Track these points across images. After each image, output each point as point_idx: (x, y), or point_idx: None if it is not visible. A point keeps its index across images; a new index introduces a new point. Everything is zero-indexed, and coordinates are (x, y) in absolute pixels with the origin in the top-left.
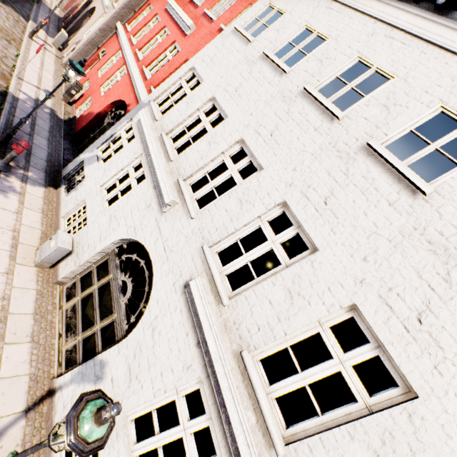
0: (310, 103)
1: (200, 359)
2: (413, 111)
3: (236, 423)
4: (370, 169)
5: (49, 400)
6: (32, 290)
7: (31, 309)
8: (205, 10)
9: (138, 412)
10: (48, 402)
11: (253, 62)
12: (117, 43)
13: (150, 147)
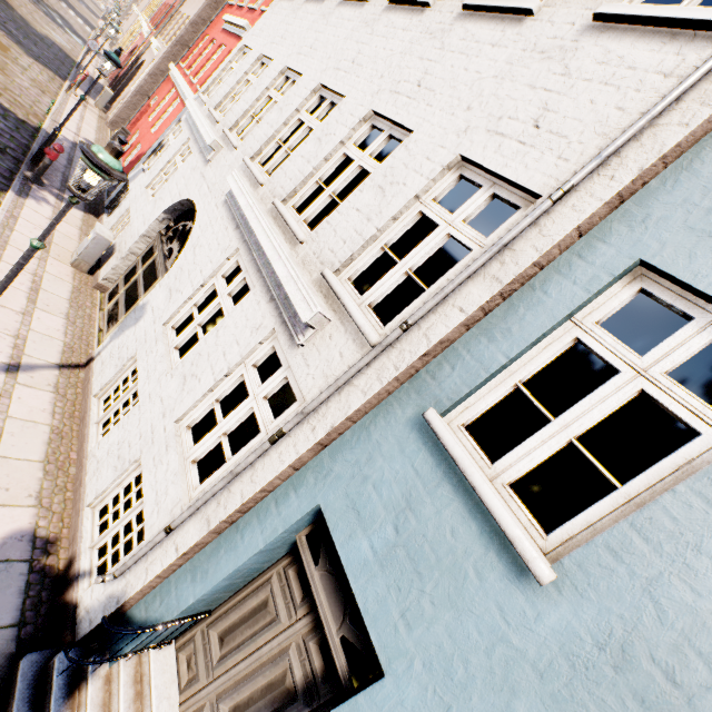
0: (346, 6)
1: (238, 236)
2: None
3: (260, 232)
4: (391, 19)
5: (87, 368)
6: (68, 283)
7: (66, 296)
8: (261, 8)
9: (178, 317)
10: (86, 370)
11: (298, 9)
12: (170, 84)
13: (195, 118)
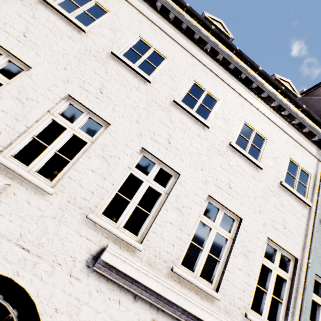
0: (122, 66)
1: (144, 307)
2: (184, 81)
3: (200, 313)
4: (181, 117)
5: None
6: None
7: None
8: None
9: None
10: None
11: (31, 5)
12: None
13: None
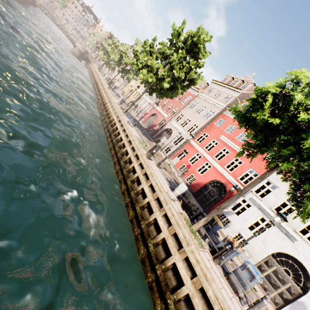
0: None
1: None
2: None
3: None
4: None
5: None
6: None
7: None
8: None
9: None
10: None
11: None
12: (193, 148)
13: (271, 215)
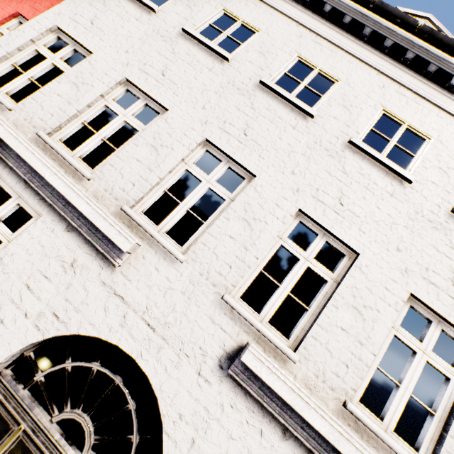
0: (273, 98)
1: (298, 453)
2: (367, 112)
3: None
4: (361, 165)
5: None
6: None
7: None
8: None
9: None
10: None
11: (171, 39)
12: None
13: (28, 158)
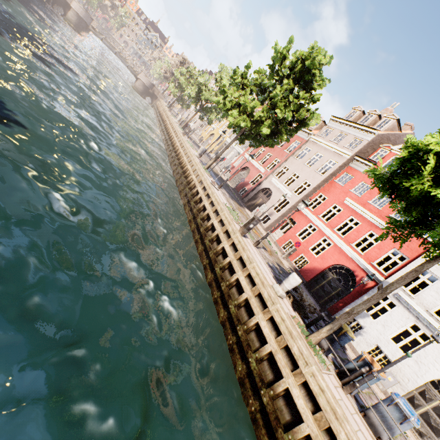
0: None
1: None
2: None
3: None
4: None
5: None
6: None
7: None
8: (390, 215)
9: None
10: None
11: None
12: (304, 217)
13: (430, 321)
